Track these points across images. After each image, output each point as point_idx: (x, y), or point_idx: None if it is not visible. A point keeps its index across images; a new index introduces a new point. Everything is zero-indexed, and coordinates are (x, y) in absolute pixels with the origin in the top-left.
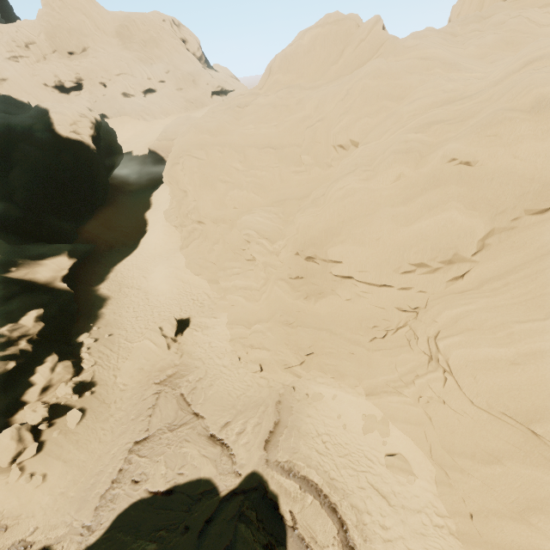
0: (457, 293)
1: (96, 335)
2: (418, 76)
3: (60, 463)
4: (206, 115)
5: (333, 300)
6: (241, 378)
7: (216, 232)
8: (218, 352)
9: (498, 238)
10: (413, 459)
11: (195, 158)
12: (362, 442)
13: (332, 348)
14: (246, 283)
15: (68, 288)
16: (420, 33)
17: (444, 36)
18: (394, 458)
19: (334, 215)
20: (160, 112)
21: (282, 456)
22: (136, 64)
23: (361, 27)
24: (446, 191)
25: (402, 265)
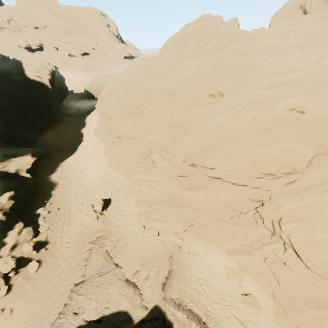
0: (292, 193)
1: (49, 209)
2: (262, 56)
3: (23, 300)
4: (125, 71)
5: (206, 191)
6: (145, 240)
7: (129, 144)
8: (130, 222)
9: (318, 159)
10: (260, 297)
11: (118, 97)
12: (226, 285)
13: (205, 222)
14: (148, 177)
15: (31, 177)
16: (258, 30)
17: (272, 33)
18: (248, 297)
19: (211, 139)
20: (91, 67)
21: (174, 295)
22: (77, 37)
23: (224, 23)
24: (288, 128)
25: (256, 173)
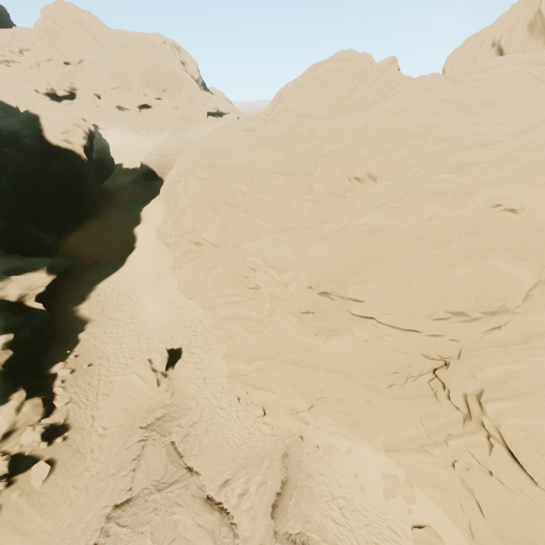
0: (498, 346)
1: (73, 365)
2: (440, 117)
3: (18, 537)
4: (211, 136)
5: (347, 340)
6: (241, 424)
7: (216, 255)
8: (214, 391)
9: (540, 289)
10: (445, 533)
11: (199, 178)
12: (384, 508)
13: (346, 393)
14: (247, 313)
15: (44, 308)
16: (428, 77)
17: (451, 82)
18: (424, 531)
19: (357, 251)
20: (154, 127)
21: (293, 527)
22: (133, 79)
23: (375, 65)
24: (490, 237)
25: (437, 311)
